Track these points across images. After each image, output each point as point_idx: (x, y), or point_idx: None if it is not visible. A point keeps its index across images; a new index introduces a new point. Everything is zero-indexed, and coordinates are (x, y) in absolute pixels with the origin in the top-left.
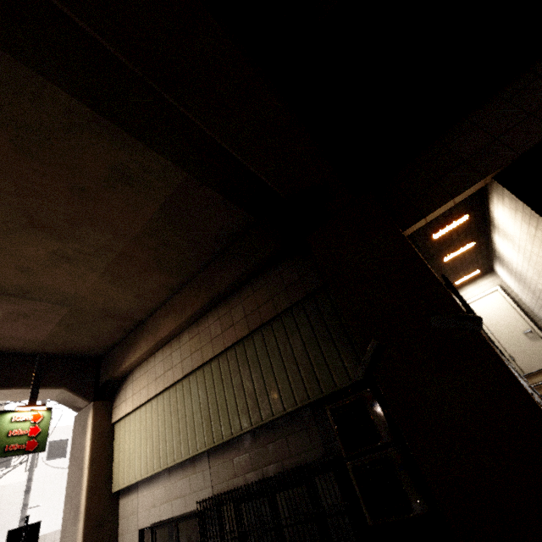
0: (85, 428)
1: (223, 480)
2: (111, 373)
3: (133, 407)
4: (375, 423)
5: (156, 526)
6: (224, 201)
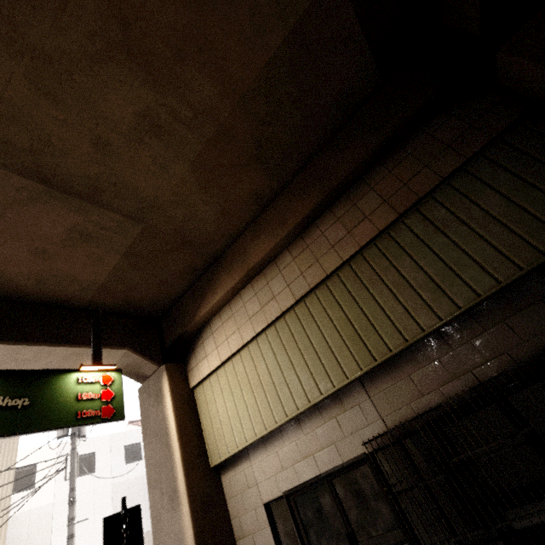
0: (161, 396)
1: (401, 405)
2: (181, 327)
3: (221, 360)
4: None
5: (293, 492)
6: (359, 38)
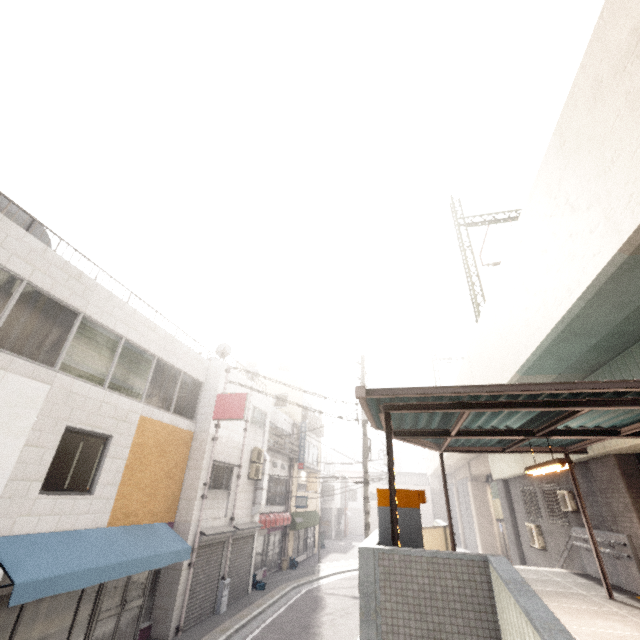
0: (486, 492)
1: None
2: None
3: None
4: None
5: None
6: None
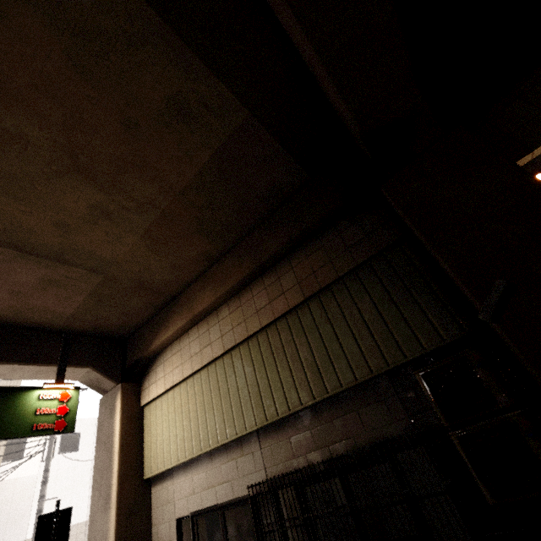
0: (114, 411)
1: (279, 462)
2: (140, 352)
3: (165, 388)
4: (487, 385)
5: (197, 514)
6: (281, 152)
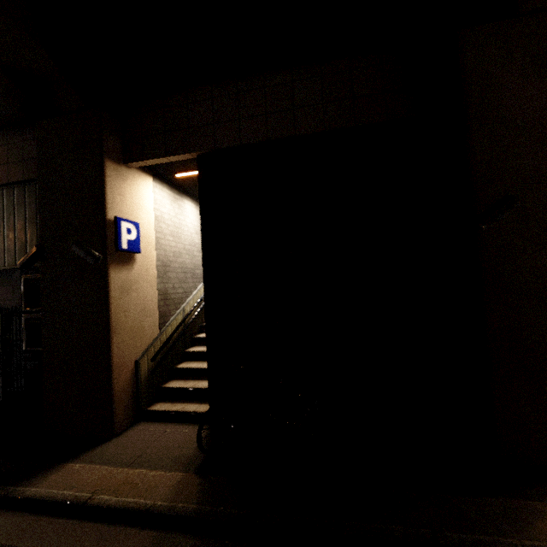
0: None
1: None
2: None
3: None
4: None
5: None
6: None
